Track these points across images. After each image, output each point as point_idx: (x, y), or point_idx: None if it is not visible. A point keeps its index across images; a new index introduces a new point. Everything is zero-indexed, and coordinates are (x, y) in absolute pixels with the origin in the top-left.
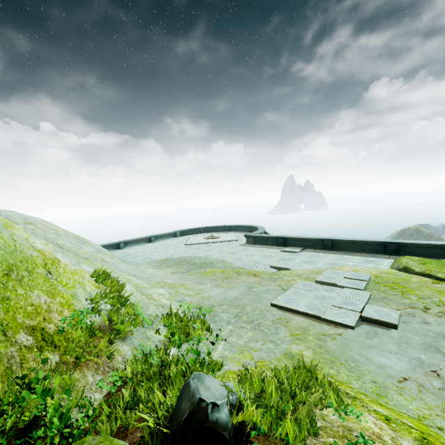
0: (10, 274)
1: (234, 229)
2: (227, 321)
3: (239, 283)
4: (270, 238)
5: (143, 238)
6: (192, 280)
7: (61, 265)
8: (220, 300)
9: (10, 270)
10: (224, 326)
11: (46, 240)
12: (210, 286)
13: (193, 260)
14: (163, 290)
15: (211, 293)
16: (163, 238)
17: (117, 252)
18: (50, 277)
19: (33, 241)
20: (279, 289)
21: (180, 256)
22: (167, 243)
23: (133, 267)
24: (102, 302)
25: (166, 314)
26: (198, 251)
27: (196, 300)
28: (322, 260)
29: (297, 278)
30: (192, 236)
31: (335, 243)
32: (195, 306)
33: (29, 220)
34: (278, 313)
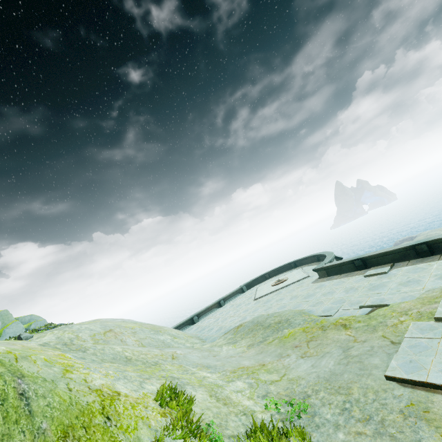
0: (66, 441)
1: (300, 263)
2: (333, 423)
3: (329, 344)
4: (345, 264)
5: (213, 305)
6: (271, 353)
7: (121, 401)
8: (312, 381)
9: (66, 434)
10: (332, 434)
11: (114, 358)
12: (295, 359)
13: (267, 321)
14: (240, 382)
15: (298, 370)
16: (231, 297)
17: (193, 327)
18: (109, 424)
19: (91, 379)
20: (387, 344)
21: (252, 318)
22: (237, 302)
23: (205, 352)
24: (171, 436)
25: (250, 430)
26: (270, 304)
27: (283, 389)
28: (427, 274)
29: (404, 318)
30: (259, 286)
31: (432, 244)
32: (285, 402)
33: (108, 327)
34: (403, 392)
